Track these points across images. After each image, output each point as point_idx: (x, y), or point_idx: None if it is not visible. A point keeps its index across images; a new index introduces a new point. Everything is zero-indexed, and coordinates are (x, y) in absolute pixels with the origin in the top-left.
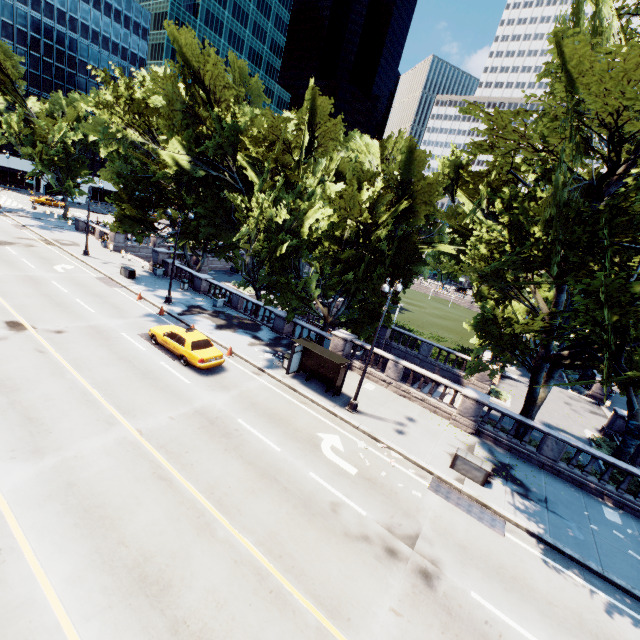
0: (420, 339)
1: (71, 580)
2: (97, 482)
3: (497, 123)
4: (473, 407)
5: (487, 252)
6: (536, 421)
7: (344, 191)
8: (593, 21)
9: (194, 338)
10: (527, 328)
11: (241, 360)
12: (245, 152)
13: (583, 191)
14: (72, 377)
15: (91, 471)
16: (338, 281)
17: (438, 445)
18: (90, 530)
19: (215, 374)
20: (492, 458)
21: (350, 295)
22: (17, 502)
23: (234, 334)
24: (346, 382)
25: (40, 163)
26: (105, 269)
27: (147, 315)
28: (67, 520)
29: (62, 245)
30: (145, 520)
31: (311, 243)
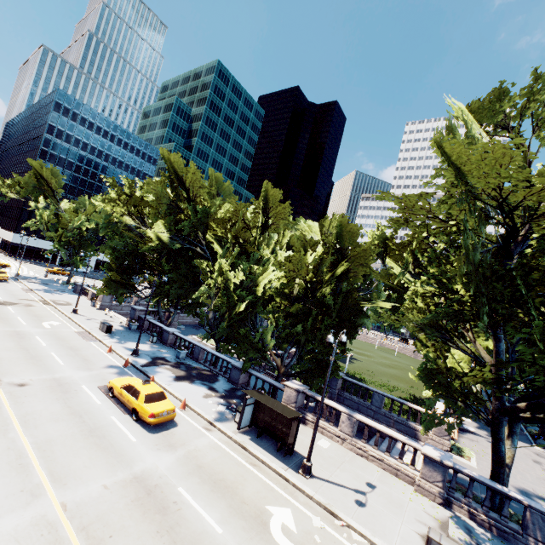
0: (371, 389)
1: None
2: None
3: (409, 201)
4: (437, 469)
5: (420, 304)
6: (509, 485)
7: (292, 257)
8: (468, 132)
9: (149, 390)
10: (476, 379)
11: (194, 413)
12: (214, 231)
13: (493, 252)
14: (15, 435)
15: None
16: (291, 333)
17: (405, 522)
18: None
19: (164, 430)
20: (472, 541)
21: (301, 346)
22: None
23: (191, 385)
24: (299, 438)
25: (58, 243)
26: (87, 324)
27: (112, 367)
28: None
29: (57, 304)
30: None
31: (266, 300)
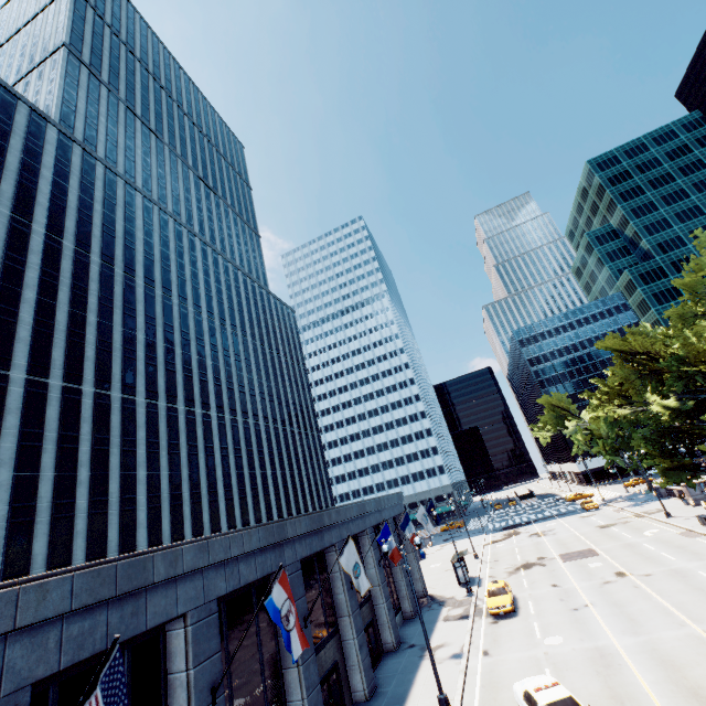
0: None
1: (653, 682)
2: (670, 650)
3: None
4: None
5: None
6: None
7: None
8: None
9: None
10: None
11: None
12: None
13: None
14: (655, 600)
15: (666, 645)
16: None
17: None
18: (664, 668)
19: None
20: None
21: None
22: (626, 650)
23: None
24: None
25: (606, 454)
26: (685, 524)
27: None
28: (651, 661)
29: (648, 514)
30: (701, 672)
31: None
